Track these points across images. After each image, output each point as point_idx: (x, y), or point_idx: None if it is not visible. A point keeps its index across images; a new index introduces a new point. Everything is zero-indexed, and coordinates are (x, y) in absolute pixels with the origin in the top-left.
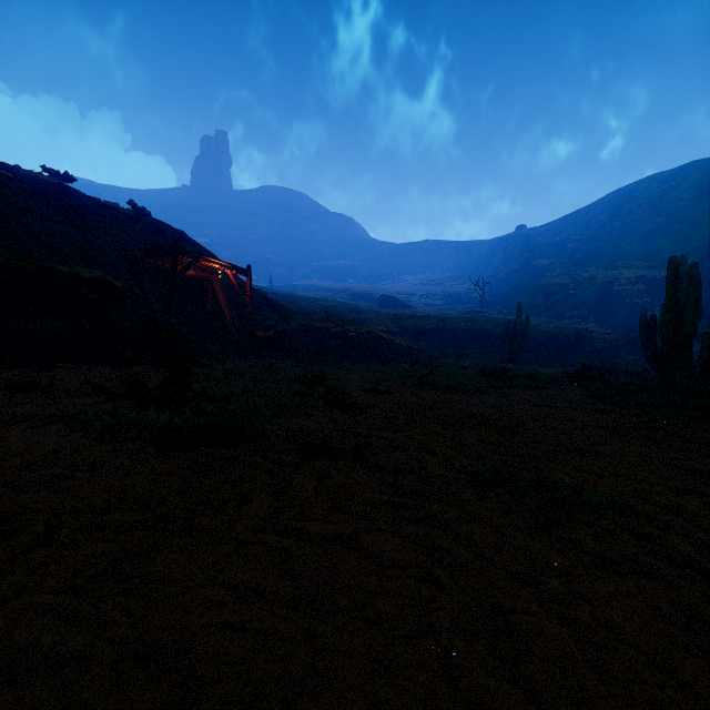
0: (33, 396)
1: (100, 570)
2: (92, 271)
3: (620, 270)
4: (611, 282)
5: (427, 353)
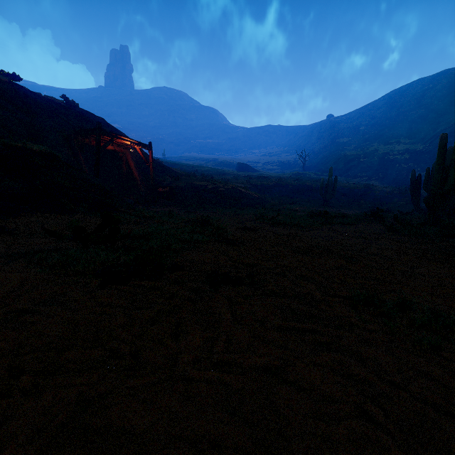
0: (3, 238)
1: (60, 424)
2: (39, 146)
3: (394, 145)
4: (388, 153)
5: (271, 201)
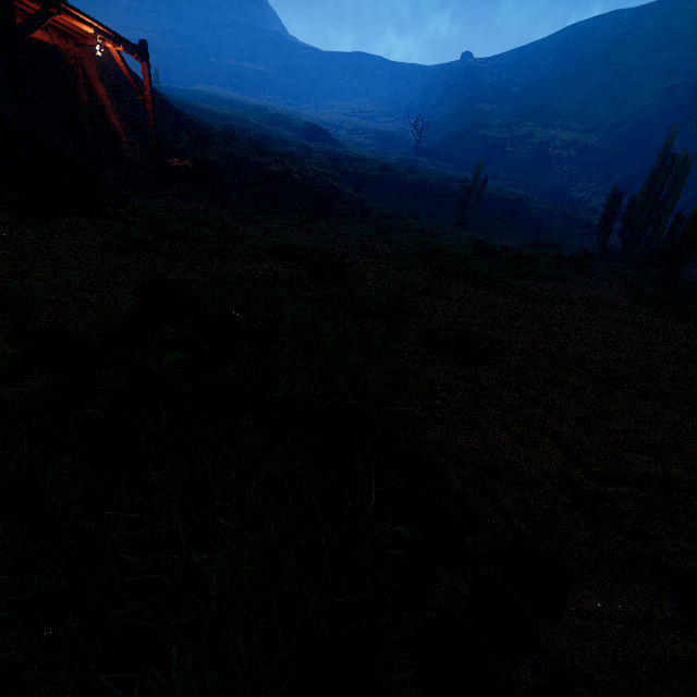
0: None
1: None
2: None
3: (557, 130)
4: (547, 143)
5: (380, 210)
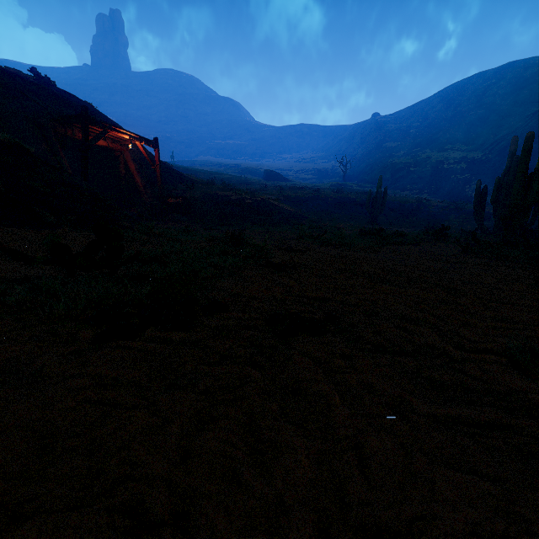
0: None
1: None
2: None
3: (449, 152)
4: (442, 161)
5: (308, 217)
